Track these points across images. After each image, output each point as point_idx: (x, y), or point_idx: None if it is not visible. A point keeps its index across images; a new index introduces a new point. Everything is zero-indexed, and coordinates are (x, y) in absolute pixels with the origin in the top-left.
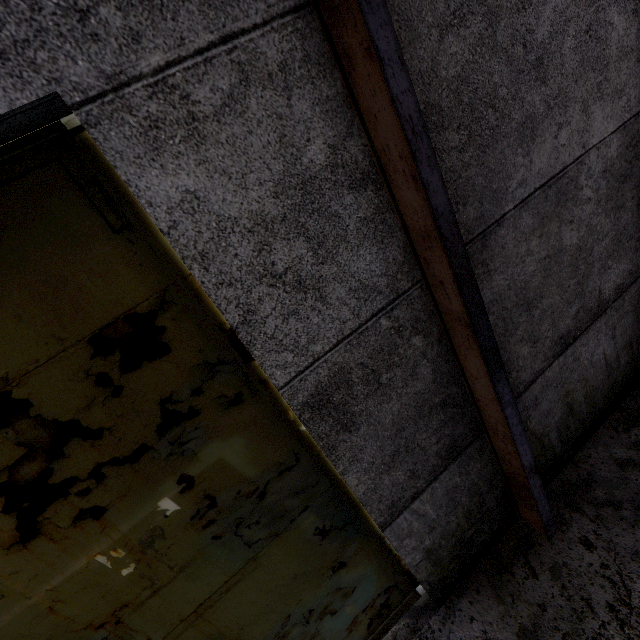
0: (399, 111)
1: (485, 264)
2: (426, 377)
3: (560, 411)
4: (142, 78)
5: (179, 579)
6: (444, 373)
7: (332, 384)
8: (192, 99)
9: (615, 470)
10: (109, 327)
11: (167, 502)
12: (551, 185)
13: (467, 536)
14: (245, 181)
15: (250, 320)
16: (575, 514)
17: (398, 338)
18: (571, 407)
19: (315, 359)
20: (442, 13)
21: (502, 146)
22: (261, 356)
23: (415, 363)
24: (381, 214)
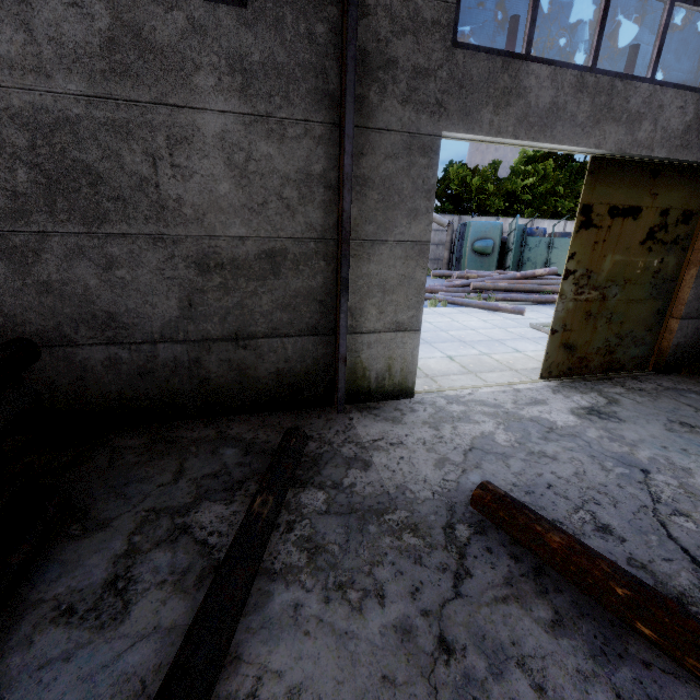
0: None
1: None
2: None
3: None
4: None
5: (638, 286)
6: None
7: None
8: None
9: None
10: (687, 211)
11: (656, 262)
12: None
13: (685, 354)
14: None
15: None
16: None
17: None
18: None
19: None
20: None
21: None
22: None
23: None
24: None
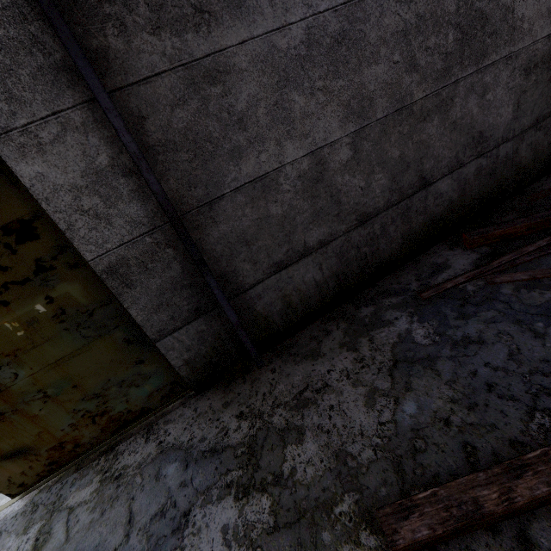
0: (128, 150)
1: (213, 218)
2: (177, 270)
3: (280, 305)
4: (17, 129)
5: (47, 344)
6: (189, 270)
7: (118, 264)
8: (40, 137)
9: (307, 340)
10: (10, 224)
11: (40, 306)
12: (257, 182)
13: (215, 360)
14: (66, 170)
15: (71, 229)
16: (278, 359)
17: (157, 248)
18: (289, 304)
19: (108, 251)
20: (172, 99)
21: (219, 161)
22: (78, 245)
23: (169, 262)
24: (142, 189)
